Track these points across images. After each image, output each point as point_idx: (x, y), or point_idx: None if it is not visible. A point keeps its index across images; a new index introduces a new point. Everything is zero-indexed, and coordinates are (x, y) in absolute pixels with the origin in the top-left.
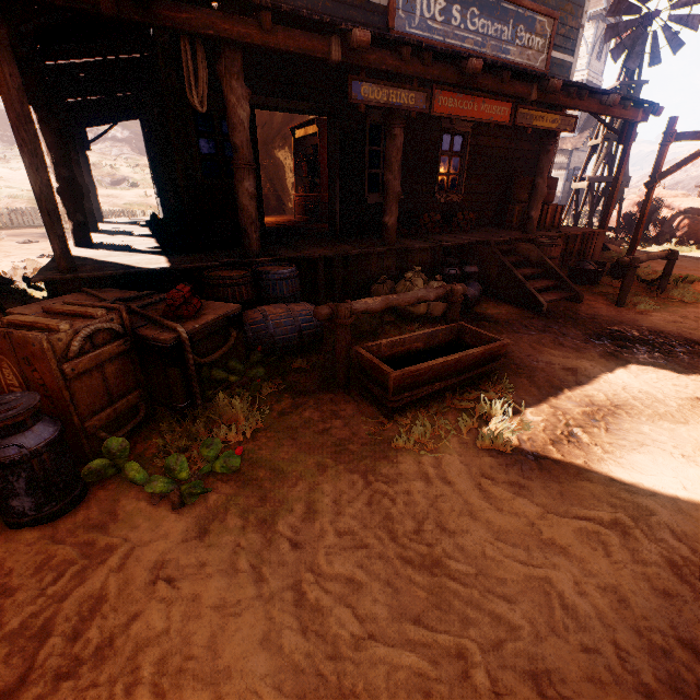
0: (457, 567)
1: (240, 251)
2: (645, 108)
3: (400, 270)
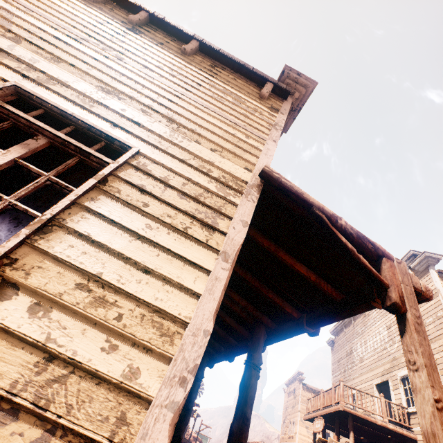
0: None
1: None
2: (199, 415)
3: None
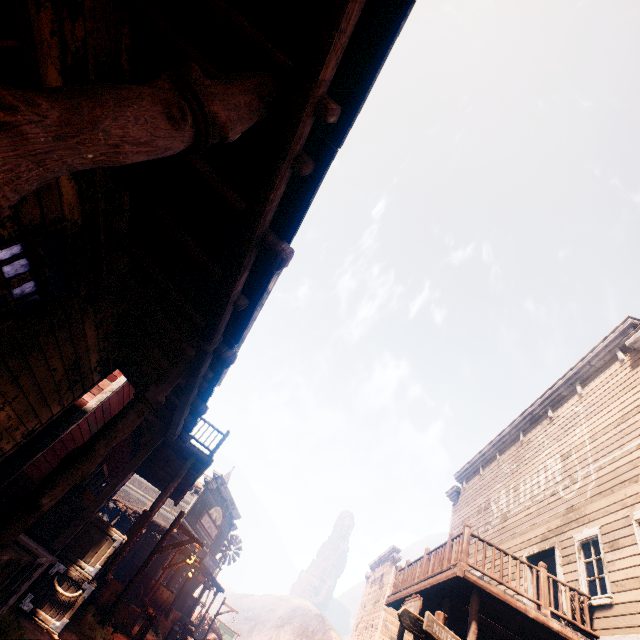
0: None
1: None
2: (222, 588)
3: None
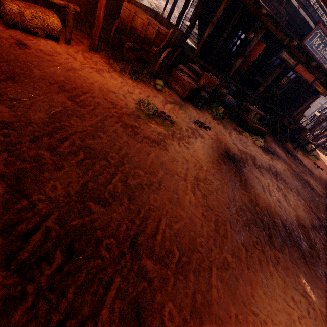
0: (249, 147)
1: (221, 73)
2: None
3: (252, 104)
